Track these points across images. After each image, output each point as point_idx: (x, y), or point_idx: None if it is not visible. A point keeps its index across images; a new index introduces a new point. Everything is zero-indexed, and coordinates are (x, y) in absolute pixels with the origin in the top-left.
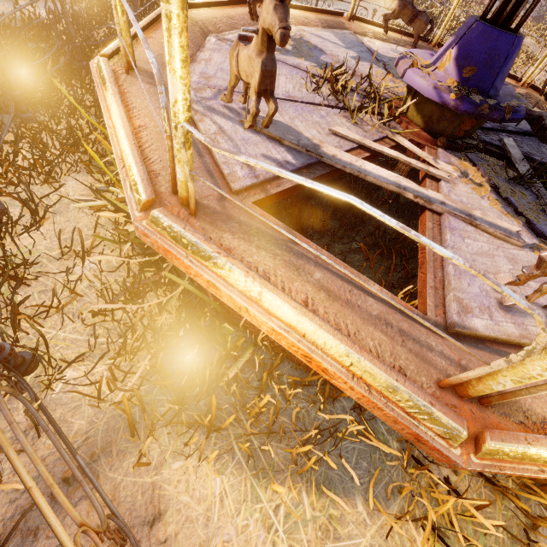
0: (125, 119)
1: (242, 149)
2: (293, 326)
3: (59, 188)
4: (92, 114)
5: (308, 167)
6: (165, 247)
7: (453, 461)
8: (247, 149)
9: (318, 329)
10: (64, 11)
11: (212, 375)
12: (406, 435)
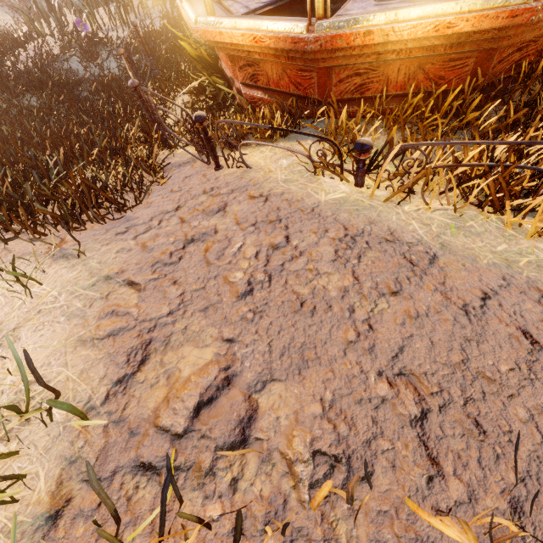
0: (189, 5)
1: (245, 4)
2: (248, 28)
3: (174, 99)
4: (186, 64)
5: (282, 1)
6: (203, 29)
7: (304, 40)
8: (248, 4)
9: (255, 21)
10: (167, 11)
11: (243, 125)
12: (292, 46)
